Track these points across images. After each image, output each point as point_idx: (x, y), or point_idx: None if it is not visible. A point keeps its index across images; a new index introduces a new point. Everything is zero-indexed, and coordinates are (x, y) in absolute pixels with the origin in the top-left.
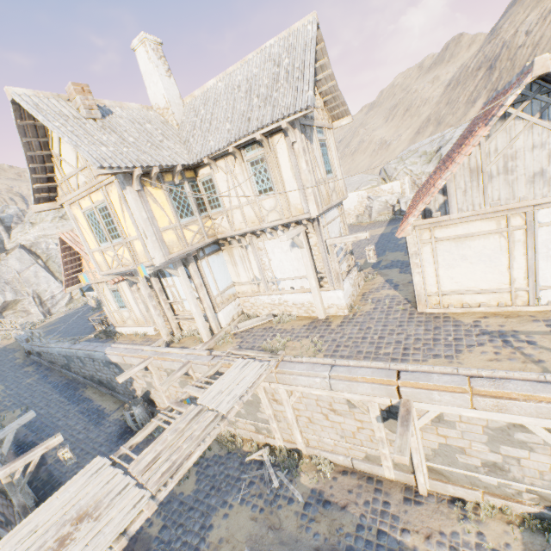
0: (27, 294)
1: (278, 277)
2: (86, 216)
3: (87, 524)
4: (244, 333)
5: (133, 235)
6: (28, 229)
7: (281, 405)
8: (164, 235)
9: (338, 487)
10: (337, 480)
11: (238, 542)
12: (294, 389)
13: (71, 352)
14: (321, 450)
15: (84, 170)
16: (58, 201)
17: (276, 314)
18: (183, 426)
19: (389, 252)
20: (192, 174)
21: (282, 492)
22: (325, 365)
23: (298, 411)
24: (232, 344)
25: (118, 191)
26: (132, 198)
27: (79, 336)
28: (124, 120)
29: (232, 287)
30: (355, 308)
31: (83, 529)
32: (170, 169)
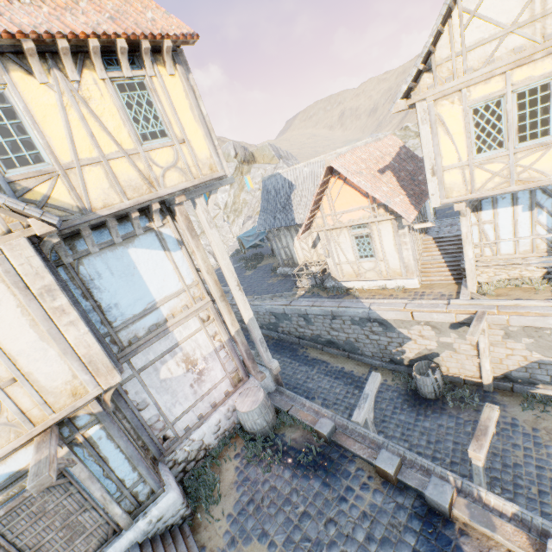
0: None
1: None
2: (468, 113)
3: None
4: None
5: None
6: None
7: None
8: None
9: None
10: None
11: None
12: None
13: (296, 309)
14: None
15: (532, 24)
16: (411, 98)
17: None
18: None
19: None
20: None
21: None
22: None
23: None
24: None
25: None
26: None
27: (281, 293)
28: None
29: None
30: None
31: None
32: None
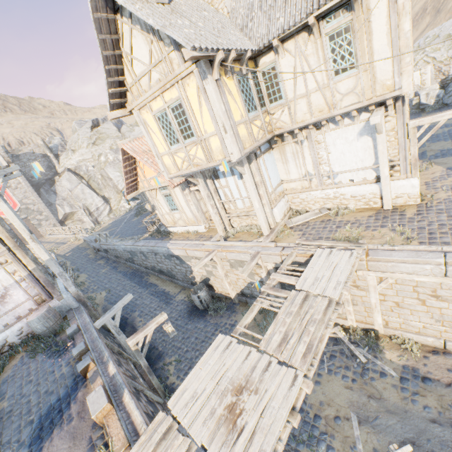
0: (79, 207)
1: (335, 171)
2: (156, 119)
3: (249, 397)
4: (301, 226)
5: (210, 131)
6: (71, 155)
7: (362, 290)
8: (238, 129)
9: (434, 366)
10: (429, 359)
11: (340, 407)
12: (388, 276)
13: (136, 248)
14: (404, 331)
15: (158, 66)
16: (127, 108)
17: (331, 208)
18: (296, 310)
19: (430, 143)
20: (252, 64)
21: (370, 366)
22: (432, 252)
23: (383, 296)
24: (294, 237)
25: (197, 82)
26: (212, 88)
27: (136, 236)
28: (184, 8)
29: (280, 184)
30: (428, 197)
31: (247, 401)
32: (238, 56)
